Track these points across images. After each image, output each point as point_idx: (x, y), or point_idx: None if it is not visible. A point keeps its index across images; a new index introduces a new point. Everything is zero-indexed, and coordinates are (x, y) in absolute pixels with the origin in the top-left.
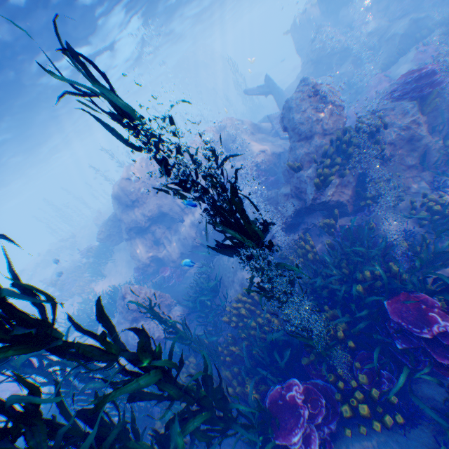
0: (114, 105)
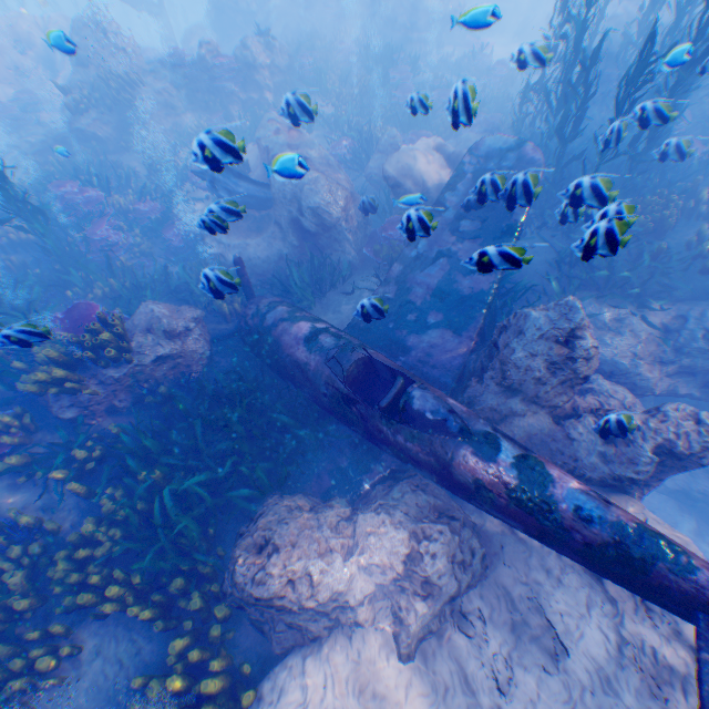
0: None
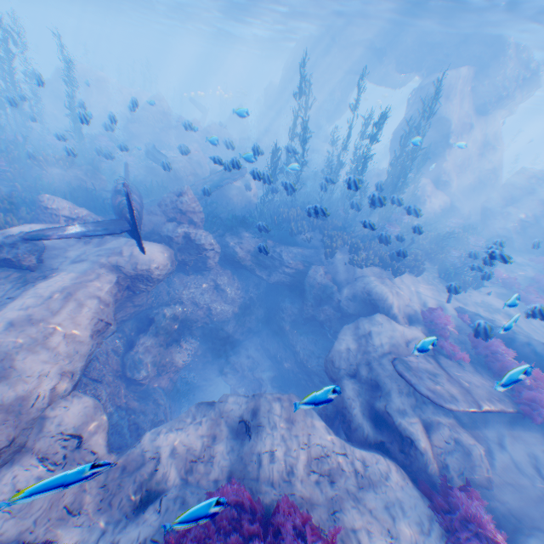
0: (59, 39)
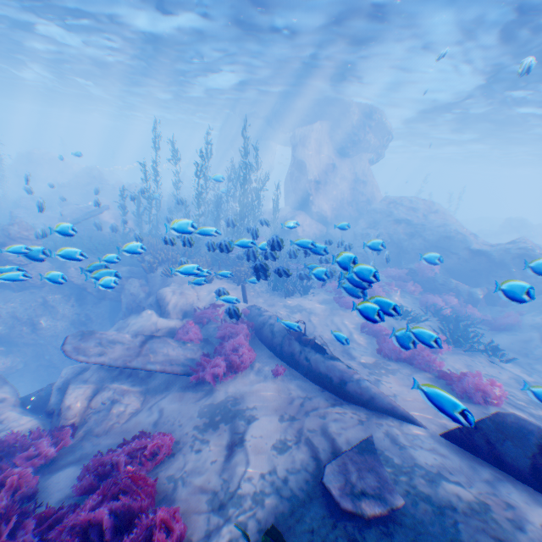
0: None
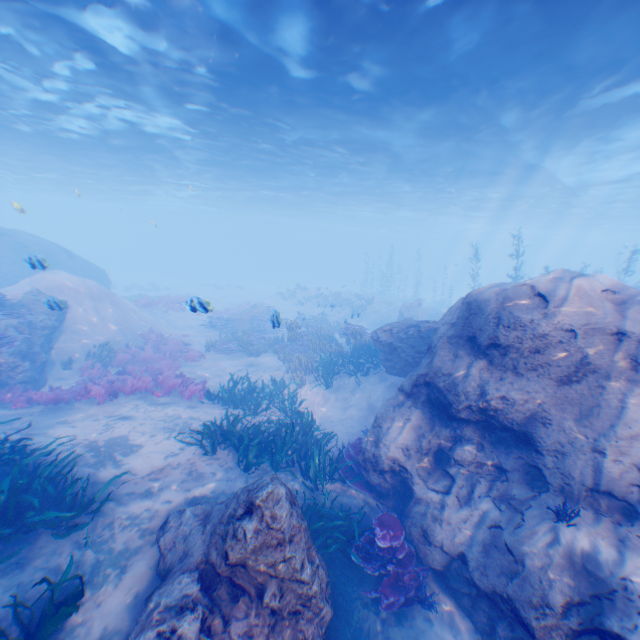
0: None
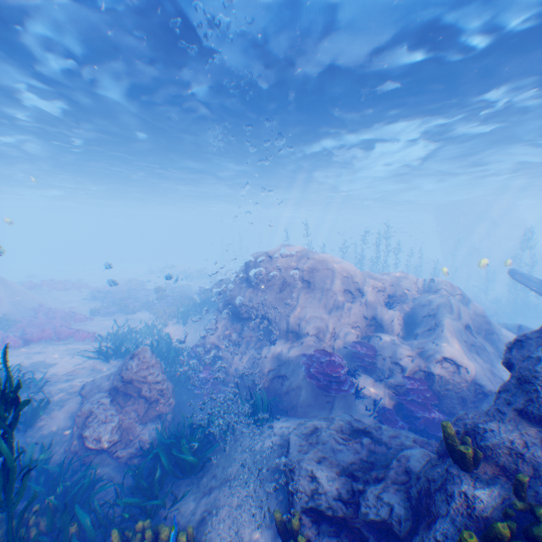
0: None
